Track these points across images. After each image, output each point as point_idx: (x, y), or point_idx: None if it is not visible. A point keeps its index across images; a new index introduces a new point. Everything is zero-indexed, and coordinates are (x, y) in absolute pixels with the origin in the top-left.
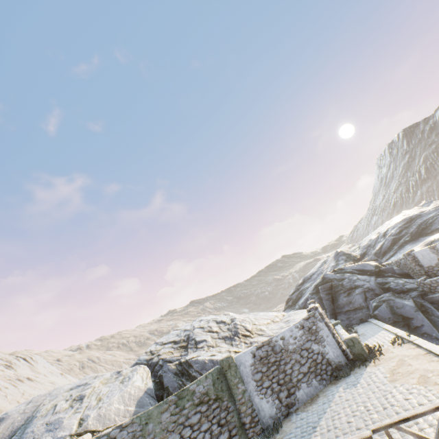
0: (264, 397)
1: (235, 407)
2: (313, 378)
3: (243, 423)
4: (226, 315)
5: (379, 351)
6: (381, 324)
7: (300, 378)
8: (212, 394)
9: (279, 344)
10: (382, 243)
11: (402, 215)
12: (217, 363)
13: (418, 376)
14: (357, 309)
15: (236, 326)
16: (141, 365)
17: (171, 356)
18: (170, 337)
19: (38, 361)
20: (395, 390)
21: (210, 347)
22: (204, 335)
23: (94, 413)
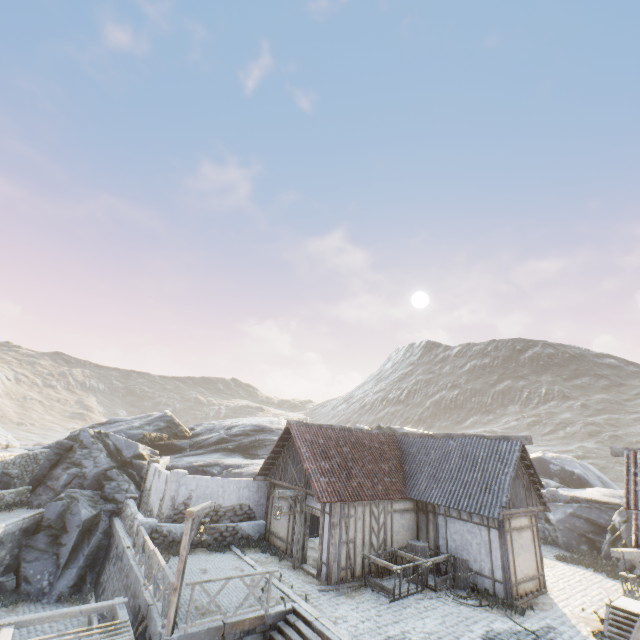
0: None
1: None
2: None
3: None
4: None
5: None
6: (7, 522)
7: None
8: None
9: None
10: (213, 436)
11: (271, 421)
12: None
13: None
14: (54, 490)
15: None
16: None
17: None
18: None
19: None
20: None
21: None
22: None
23: None
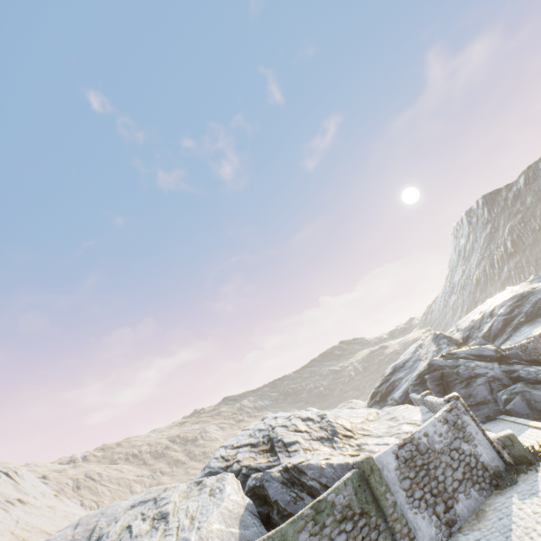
0: (418, 512)
1: (386, 525)
2: (470, 487)
3: None
4: (308, 410)
5: None
6: (524, 421)
7: (456, 487)
8: (355, 506)
9: (423, 442)
10: (490, 325)
11: (509, 292)
12: (352, 466)
13: None
14: (479, 404)
15: (331, 423)
16: (228, 472)
17: (255, 462)
18: (241, 439)
19: (24, 477)
20: None
21: (307, 450)
22: (292, 436)
23: (194, 535)
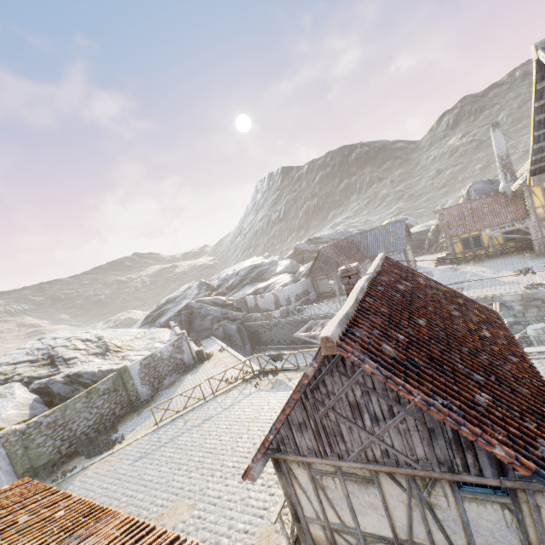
0: (145, 386)
1: (127, 393)
2: (174, 373)
3: (131, 400)
4: (88, 333)
5: (212, 356)
6: (217, 340)
7: (167, 373)
8: (112, 388)
9: (158, 356)
10: (234, 281)
11: (253, 261)
12: (115, 370)
13: (224, 364)
14: (205, 330)
15: (107, 343)
16: (15, 383)
17: (37, 373)
18: (18, 357)
19: None
20: (214, 371)
21: (84, 362)
22: (72, 353)
23: None
